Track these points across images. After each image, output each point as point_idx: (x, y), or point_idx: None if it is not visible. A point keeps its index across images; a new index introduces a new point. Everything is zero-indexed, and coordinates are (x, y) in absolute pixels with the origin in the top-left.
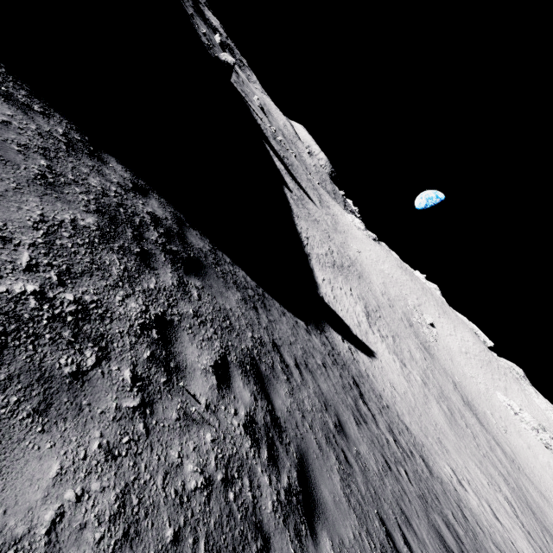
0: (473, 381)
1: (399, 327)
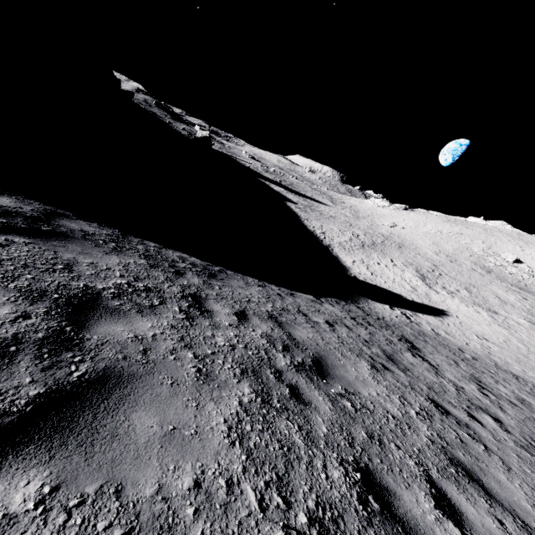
0: None
1: (472, 277)
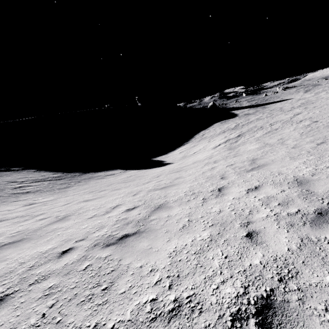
0: None
1: None
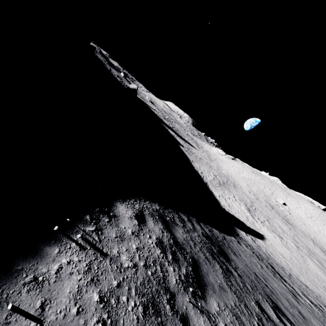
0: (323, 235)
1: (267, 212)
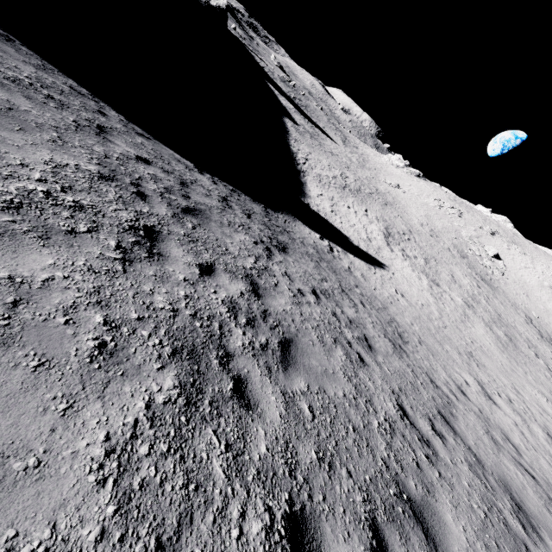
0: None
1: (440, 254)
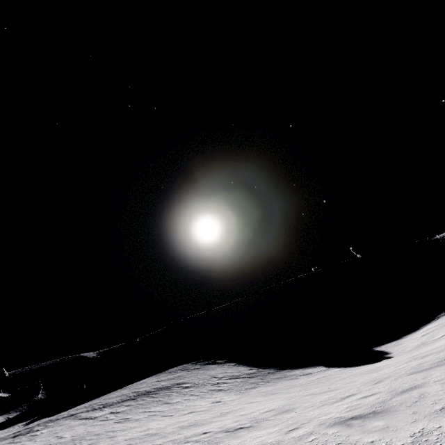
0: None
1: None
